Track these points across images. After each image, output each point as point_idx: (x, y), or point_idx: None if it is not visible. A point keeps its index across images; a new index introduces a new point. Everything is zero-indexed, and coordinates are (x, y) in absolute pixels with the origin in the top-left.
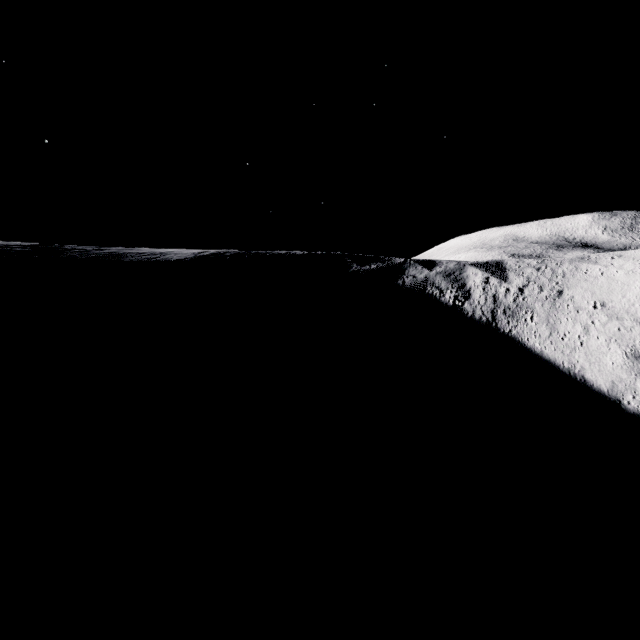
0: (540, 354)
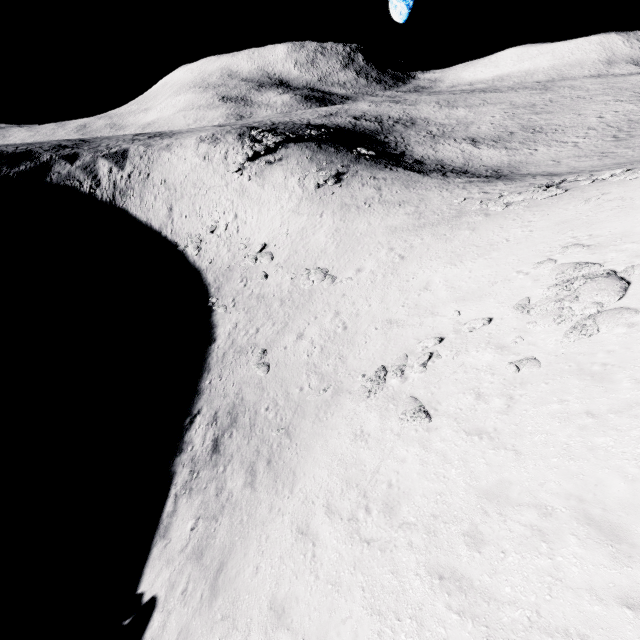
0: (135, 216)
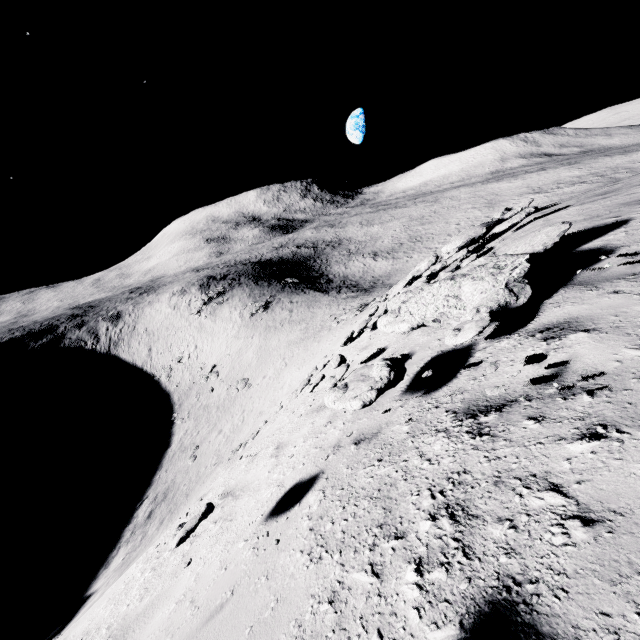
0: (125, 360)
